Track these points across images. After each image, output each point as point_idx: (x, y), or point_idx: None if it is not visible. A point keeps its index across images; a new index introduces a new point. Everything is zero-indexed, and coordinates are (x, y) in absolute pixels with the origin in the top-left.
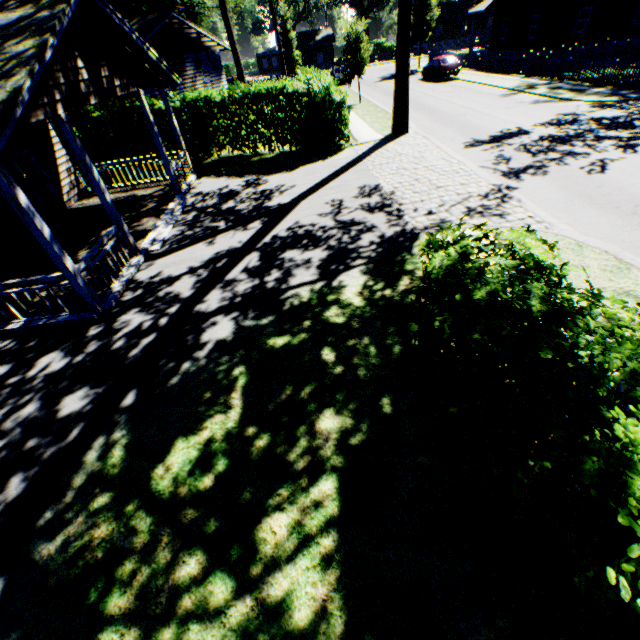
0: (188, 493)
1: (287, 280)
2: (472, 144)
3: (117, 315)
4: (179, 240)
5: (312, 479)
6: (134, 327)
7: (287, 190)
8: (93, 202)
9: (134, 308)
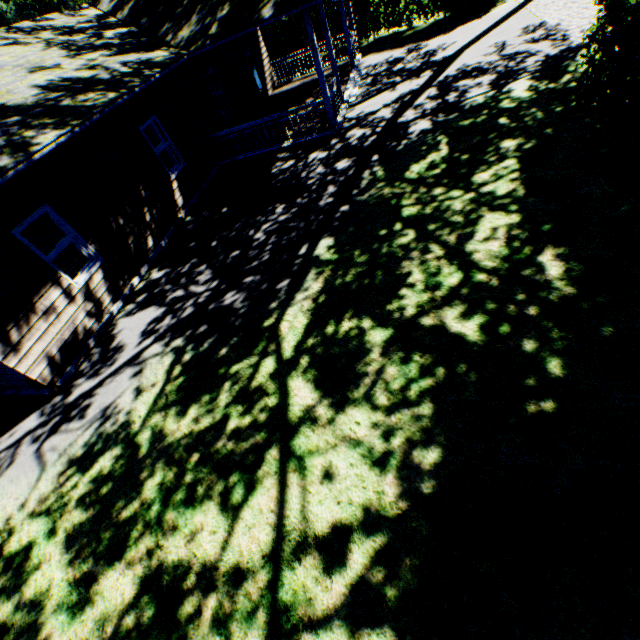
0: (427, 176)
1: (463, 96)
2: None
3: (345, 134)
4: (367, 95)
5: (500, 162)
6: (360, 136)
7: (448, 47)
8: (286, 89)
9: (354, 129)
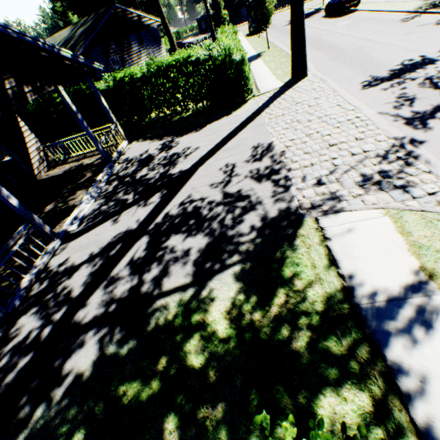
0: None
1: (162, 281)
2: (370, 83)
3: (18, 316)
4: (94, 216)
5: None
6: (23, 337)
7: (191, 153)
8: (55, 172)
9: (33, 307)
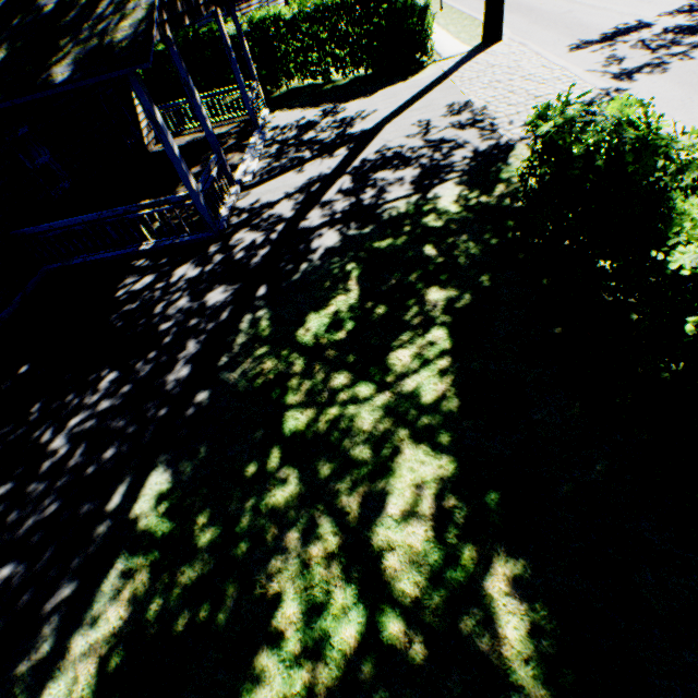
0: (328, 343)
1: (382, 197)
2: (579, 46)
3: (230, 235)
4: (268, 172)
5: (426, 330)
6: (248, 243)
7: (368, 116)
8: None
9: (243, 229)
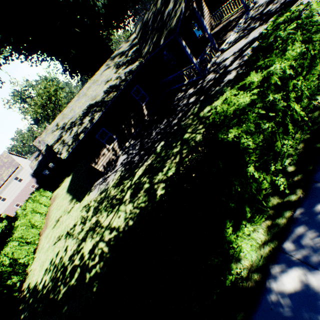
0: (204, 116)
1: None
2: None
3: (206, 76)
4: (235, 40)
5: None
6: (209, 79)
7: None
8: (214, 31)
9: (211, 73)
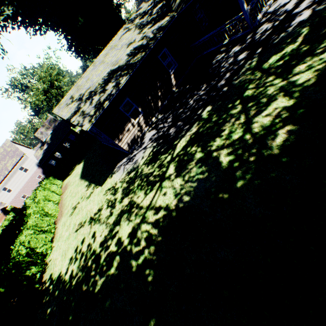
0: (273, 67)
1: None
2: None
3: (257, 29)
4: None
5: (322, 53)
6: (263, 30)
7: None
8: None
9: (264, 24)
